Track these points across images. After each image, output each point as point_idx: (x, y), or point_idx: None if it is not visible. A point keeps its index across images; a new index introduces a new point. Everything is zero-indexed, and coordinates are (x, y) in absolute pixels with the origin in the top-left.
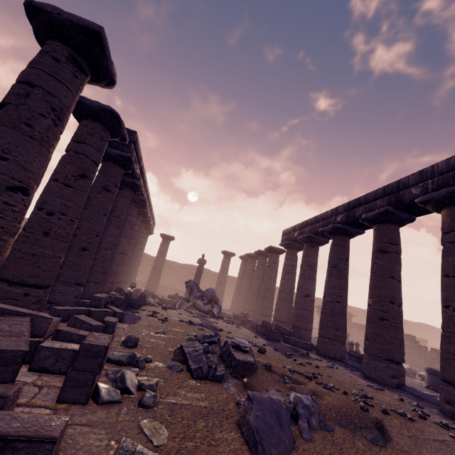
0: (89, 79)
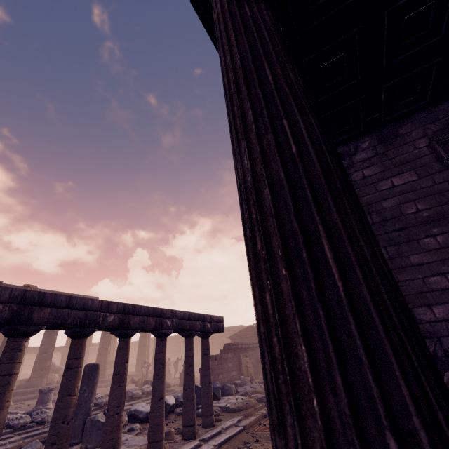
0: None
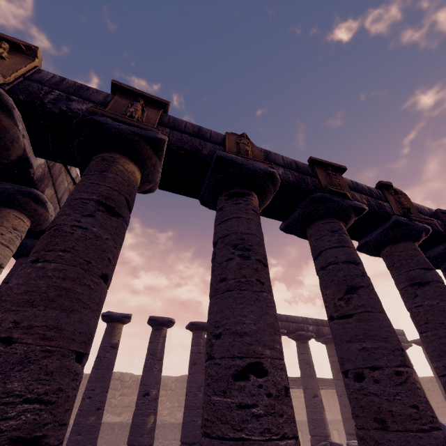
0: (167, 327)
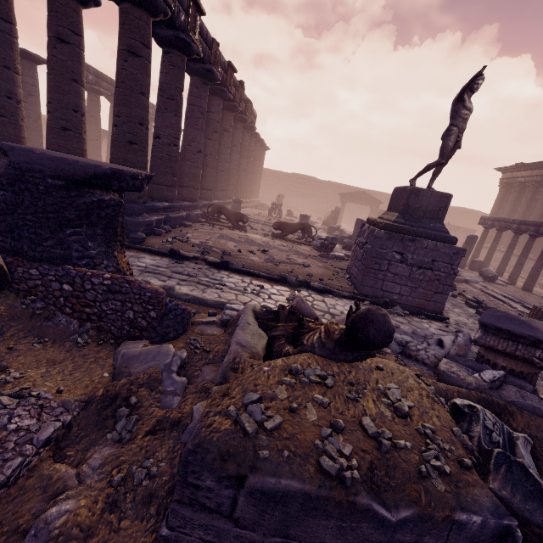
0: None
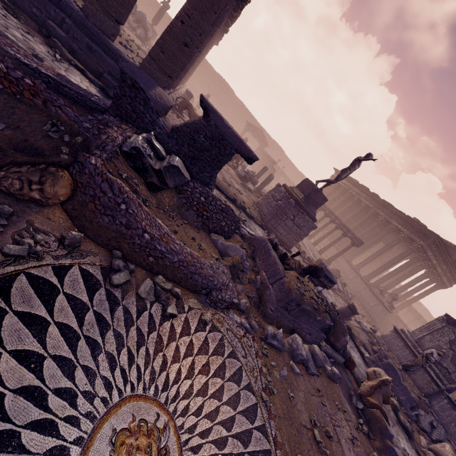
0: None
